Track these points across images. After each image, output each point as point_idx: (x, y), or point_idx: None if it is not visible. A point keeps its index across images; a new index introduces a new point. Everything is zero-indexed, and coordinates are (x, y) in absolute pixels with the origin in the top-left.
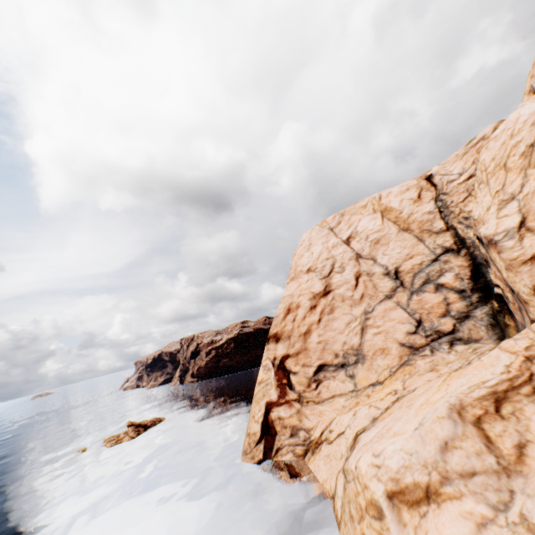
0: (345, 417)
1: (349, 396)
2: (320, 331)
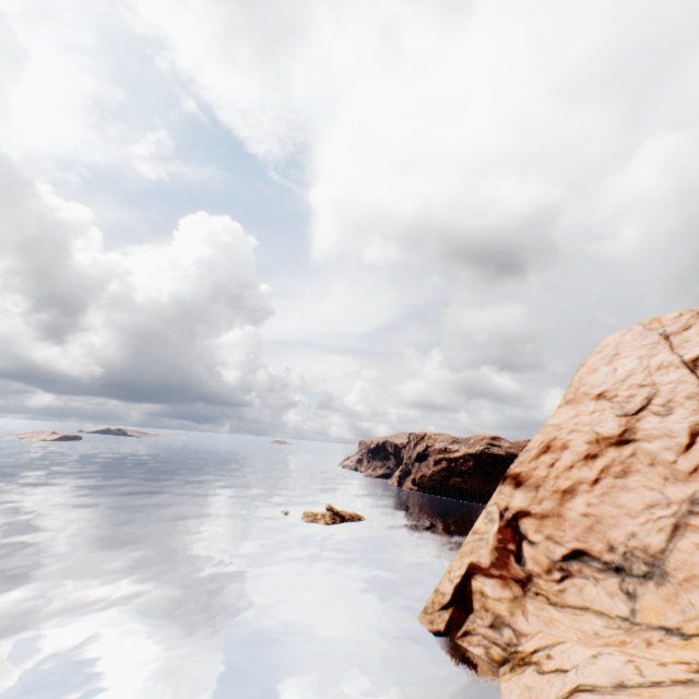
0: (579, 651)
1: (613, 623)
2: (591, 498)
